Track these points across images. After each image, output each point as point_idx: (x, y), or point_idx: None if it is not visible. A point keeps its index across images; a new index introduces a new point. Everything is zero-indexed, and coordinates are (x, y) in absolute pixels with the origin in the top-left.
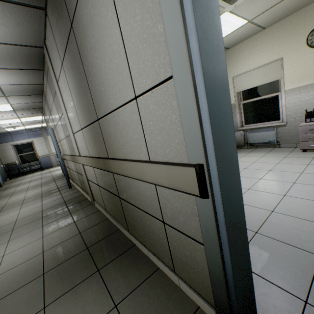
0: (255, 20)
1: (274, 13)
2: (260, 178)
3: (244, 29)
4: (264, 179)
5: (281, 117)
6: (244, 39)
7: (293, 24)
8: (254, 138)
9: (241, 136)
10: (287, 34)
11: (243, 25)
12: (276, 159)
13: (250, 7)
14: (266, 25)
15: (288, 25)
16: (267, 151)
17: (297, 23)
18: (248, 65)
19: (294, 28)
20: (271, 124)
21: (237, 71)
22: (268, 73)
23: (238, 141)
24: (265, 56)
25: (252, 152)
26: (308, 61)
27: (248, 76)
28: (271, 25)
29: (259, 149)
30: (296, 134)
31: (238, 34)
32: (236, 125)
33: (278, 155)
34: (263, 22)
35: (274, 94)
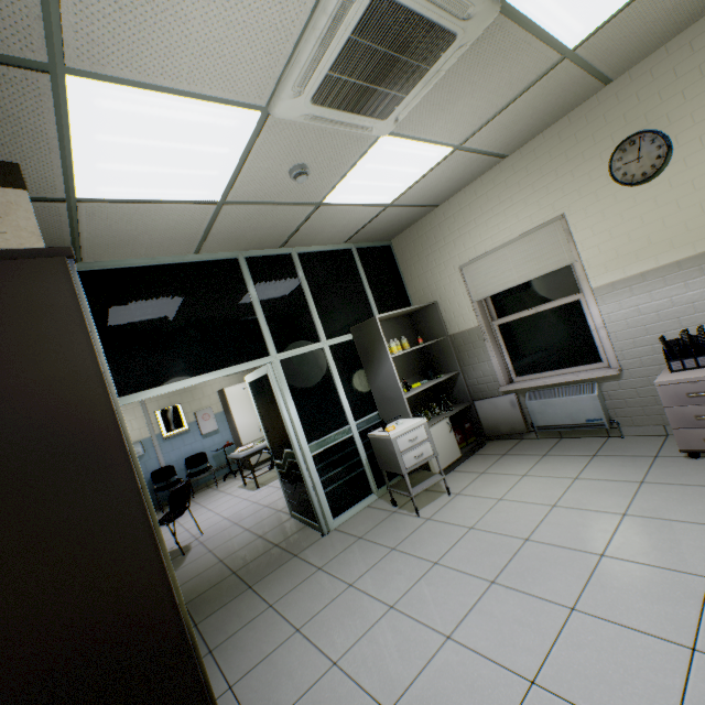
0: (471, 143)
1: (514, 123)
2: (571, 607)
3: (453, 164)
4: (584, 611)
5: (604, 354)
6: (465, 182)
7: (567, 141)
8: (548, 412)
9: (512, 407)
10: (560, 162)
11: (446, 156)
12: (618, 494)
13: (443, 118)
14: (504, 149)
15: (557, 144)
16: (588, 454)
17: (575, 138)
18: (490, 237)
19: (571, 148)
20: (580, 375)
21: (466, 252)
22: (538, 251)
23: (508, 420)
24: (523, 215)
25: (550, 456)
26: (629, 217)
27: (494, 263)
28: (517, 149)
29: (568, 443)
30: (655, 399)
31: (443, 175)
32: (494, 380)
33: (621, 471)
34: (493, 144)
35: (570, 299)
